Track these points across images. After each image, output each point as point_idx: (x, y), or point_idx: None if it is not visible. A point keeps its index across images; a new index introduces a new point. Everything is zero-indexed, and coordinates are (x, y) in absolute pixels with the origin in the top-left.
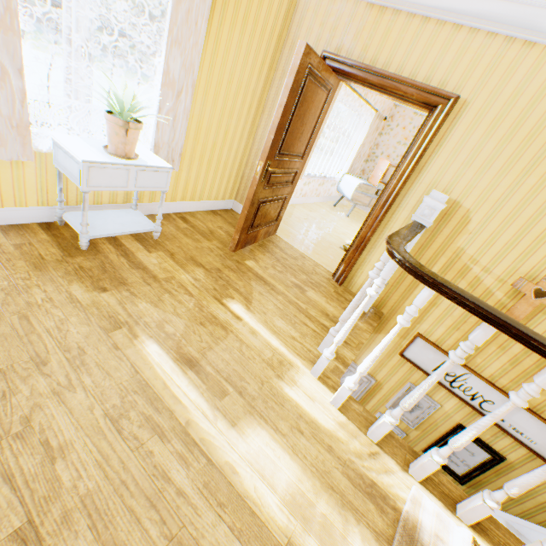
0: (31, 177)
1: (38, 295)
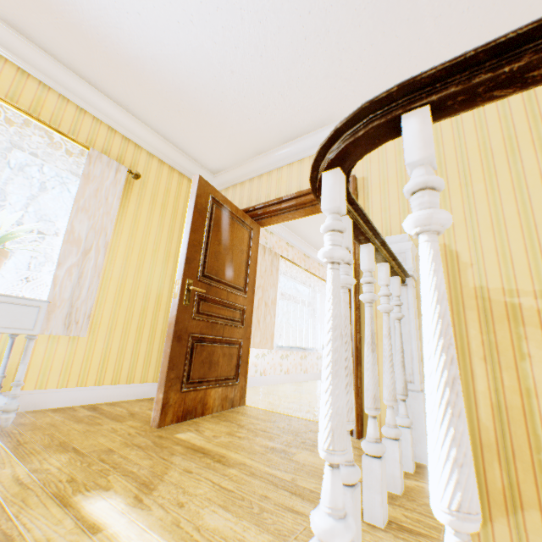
0: None
1: None
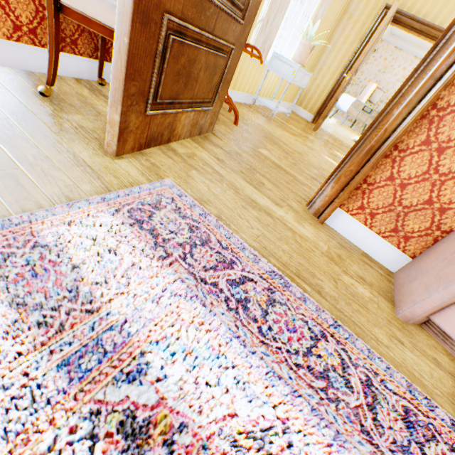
0: (252, 76)
1: (279, 132)
